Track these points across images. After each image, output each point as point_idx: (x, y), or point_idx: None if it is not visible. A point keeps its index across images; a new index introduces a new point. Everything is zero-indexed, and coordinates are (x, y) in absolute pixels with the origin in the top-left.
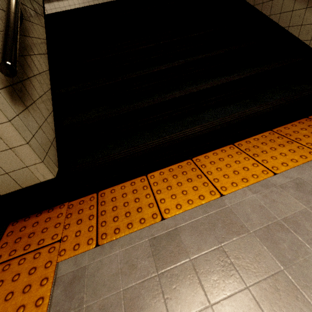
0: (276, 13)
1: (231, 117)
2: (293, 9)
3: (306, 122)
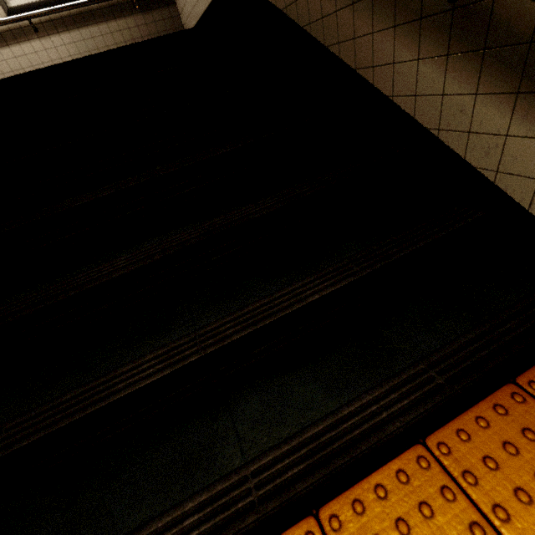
0: (407, 95)
1: (298, 455)
2: (443, 92)
3: (514, 408)
